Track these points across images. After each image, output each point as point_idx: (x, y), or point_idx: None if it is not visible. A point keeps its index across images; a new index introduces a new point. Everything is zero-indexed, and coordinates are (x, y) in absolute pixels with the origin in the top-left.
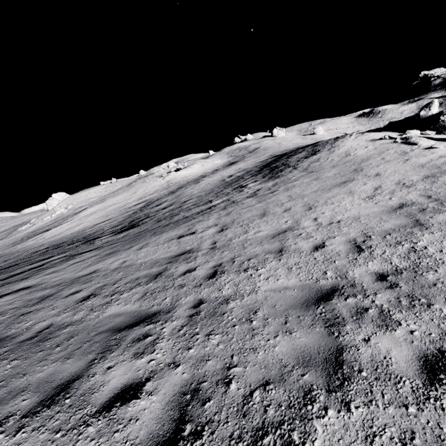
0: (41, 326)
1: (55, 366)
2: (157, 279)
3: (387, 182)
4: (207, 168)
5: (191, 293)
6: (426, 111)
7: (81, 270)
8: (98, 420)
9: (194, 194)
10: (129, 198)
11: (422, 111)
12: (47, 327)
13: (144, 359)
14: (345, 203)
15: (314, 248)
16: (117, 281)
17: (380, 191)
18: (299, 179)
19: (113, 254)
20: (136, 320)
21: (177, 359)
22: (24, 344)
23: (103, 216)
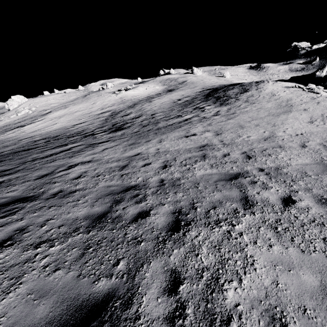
0: (154, 180)
1: (218, 193)
2: (207, 158)
3: (315, 114)
4: (150, 91)
5: (246, 165)
6: (320, 72)
7: (123, 152)
8: (290, 209)
9: (156, 109)
10: (91, 107)
11: (318, 72)
12: (161, 180)
13: (272, 190)
14: (297, 124)
15: (301, 146)
16: (174, 159)
17: (314, 119)
18: (247, 107)
19: (136, 144)
20: (231, 176)
21: (291, 189)
22: (164, 187)
23: (75, 119)
